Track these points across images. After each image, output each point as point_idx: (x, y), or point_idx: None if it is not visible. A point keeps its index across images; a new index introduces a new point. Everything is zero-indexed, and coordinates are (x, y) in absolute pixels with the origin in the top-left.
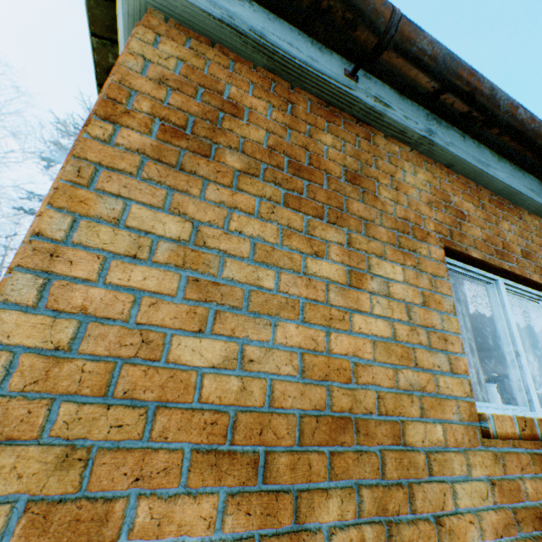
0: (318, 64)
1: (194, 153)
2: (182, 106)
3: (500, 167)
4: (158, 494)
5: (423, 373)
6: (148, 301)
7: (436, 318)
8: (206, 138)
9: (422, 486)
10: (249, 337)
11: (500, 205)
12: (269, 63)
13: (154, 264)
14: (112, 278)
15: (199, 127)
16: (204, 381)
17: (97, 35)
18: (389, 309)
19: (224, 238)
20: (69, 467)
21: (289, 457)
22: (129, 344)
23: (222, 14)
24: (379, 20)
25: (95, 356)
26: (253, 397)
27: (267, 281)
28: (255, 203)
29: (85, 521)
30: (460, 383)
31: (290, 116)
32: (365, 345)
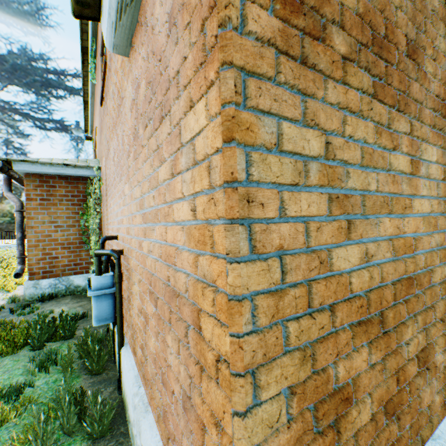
0: None
1: (307, 36)
2: None
3: None
4: (341, 357)
5: (441, 235)
6: (314, 226)
7: None
8: (312, 9)
9: (437, 305)
10: (366, 237)
11: None
12: None
13: (304, 187)
14: (290, 212)
15: None
16: (351, 280)
17: None
18: (429, 190)
19: (345, 147)
20: (306, 362)
21: (392, 312)
22: (313, 268)
23: None
24: None
25: (290, 283)
26: (374, 281)
27: (372, 185)
28: (358, 100)
29: (319, 386)
30: None
31: None
32: (419, 224)
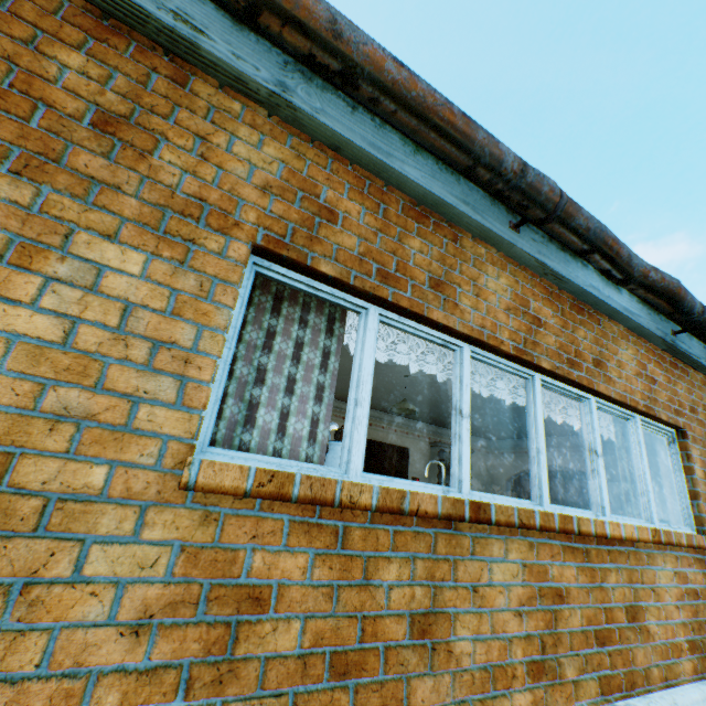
0: None
1: None
2: None
3: (414, 161)
4: None
5: (108, 398)
6: None
7: (187, 332)
8: None
9: (9, 541)
10: None
11: (423, 218)
12: None
13: None
14: None
15: None
16: None
17: None
18: (79, 305)
19: None
20: None
21: None
22: None
23: None
24: None
25: None
26: None
27: None
28: None
29: None
30: (188, 419)
31: None
32: None
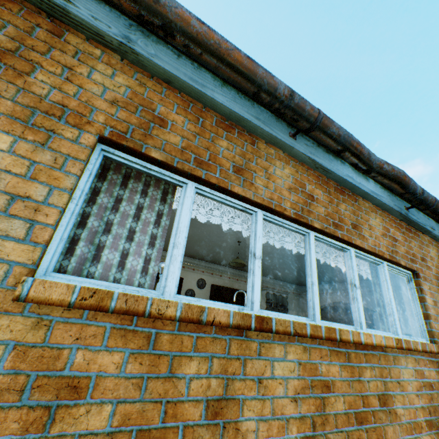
0: None
1: None
2: None
3: (221, 91)
4: None
5: None
6: None
7: (40, 190)
8: None
9: None
10: None
11: (230, 129)
12: None
13: None
14: None
15: None
16: None
17: None
18: None
19: None
20: None
21: None
22: None
23: None
24: None
25: None
26: None
27: None
28: None
29: None
30: (32, 250)
31: None
32: None
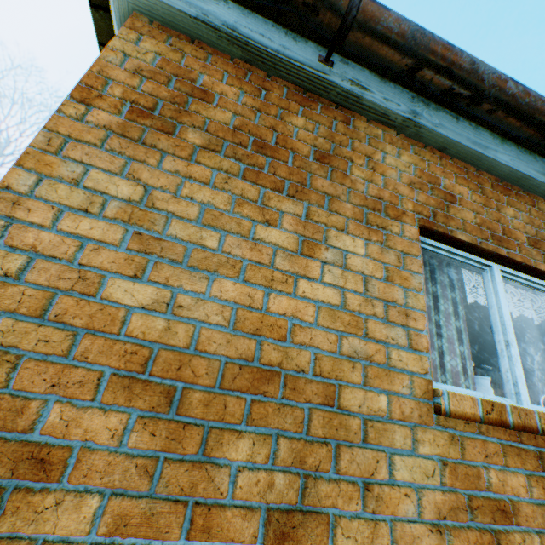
0: (290, 52)
1: (158, 131)
2: (153, 92)
3: (502, 149)
4: (73, 403)
5: (373, 343)
6: (92, 246)
7: (399, 293)
8: (172, 119)
9: (351, 449)
10: (183, 287)
11: (507, 191)
12: (244, 55)
13: (105, 219)
14: (62, 225)
15: (166, 109)
16: (132, 318)
17: (104, 45)
18: (342, 279)
19: (174, 201)
20: None
21: (204, 395)
22: (67, 278)
23: (197, 13)
24: (339, 2)
25: (39, 287)
26: (177, 338)
27: (210, 241)
28: (210, 174)
29: (4, 409)
30: (418, 359)
31: (262, 101)
32: (307, 309)
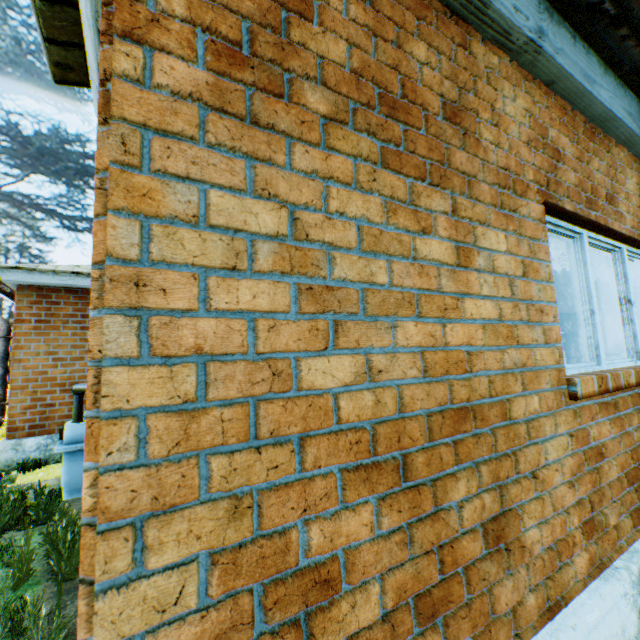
0: None
1: (263, 92)
2: (229, 0)
3: (605, 83)
4: (322, 516)
5: (524, 350)
6: (265, 324)
7: (534, 289)
8: (273, 62)
9: (523, 452)
10: (372, 346)
11: (593, 136)
12: None
13: (255, 274)
14: (217, 303)
15: (261, 42)
16: (340, 403)
17: None
18: (495, 287)
19: (327, 225)
20: (241, 517)
21: (424, 456)
22: (260, 380)
23: None
24: None
25: (224, 401)
26: (387, 408)
27: (380, 276)
28: (352, 168)
29: (269, 556)
30: (551, 353)
31: (373, 11)
32: (476, 333)
